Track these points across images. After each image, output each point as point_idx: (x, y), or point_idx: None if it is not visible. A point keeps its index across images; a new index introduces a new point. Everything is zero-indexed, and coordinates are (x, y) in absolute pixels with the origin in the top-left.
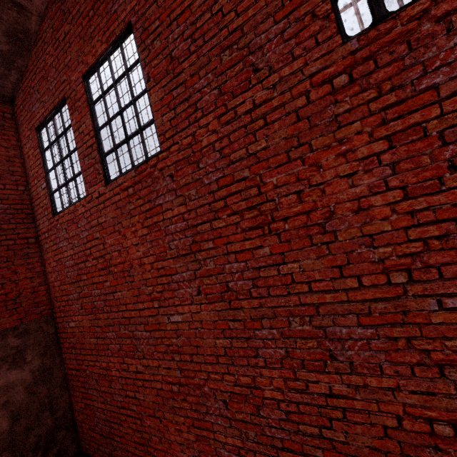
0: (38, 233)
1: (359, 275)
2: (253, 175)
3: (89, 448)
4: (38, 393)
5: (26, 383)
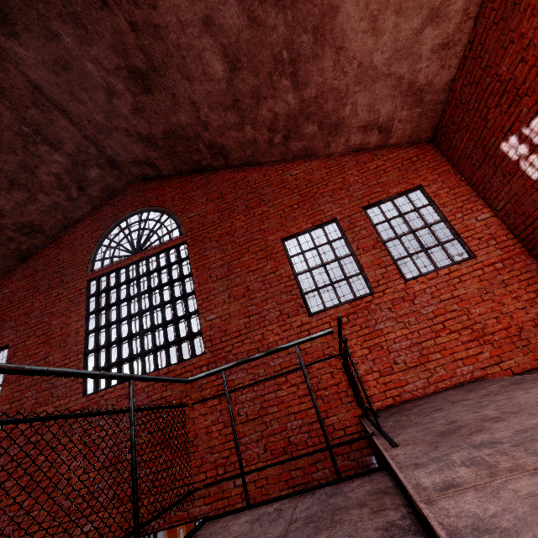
0: None
1: (61, 517)
2: (35, 453)
3: None
4: None
5: None
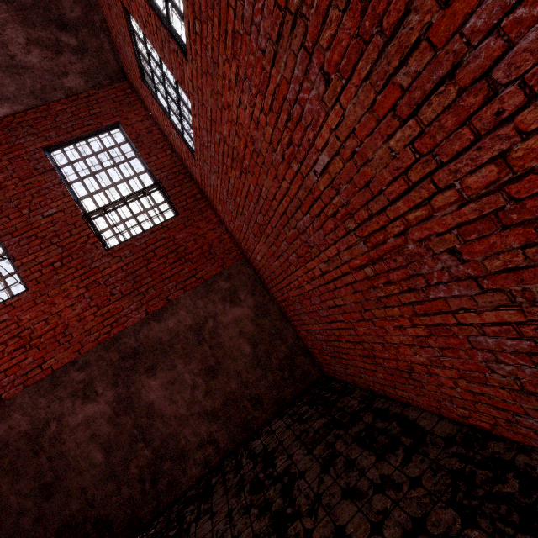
0: (200, 188)
1: None
2: None
3: (328, 371)
4: (263, 325)
5: (249, 318)
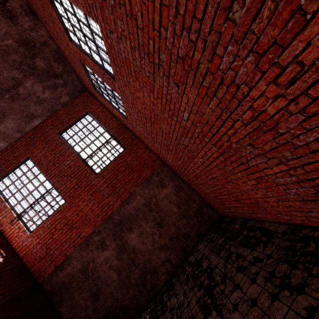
0: (133, 133)
1: None
2: None
3: (222, 213)
4: (181, 195)
5: (173, 193)
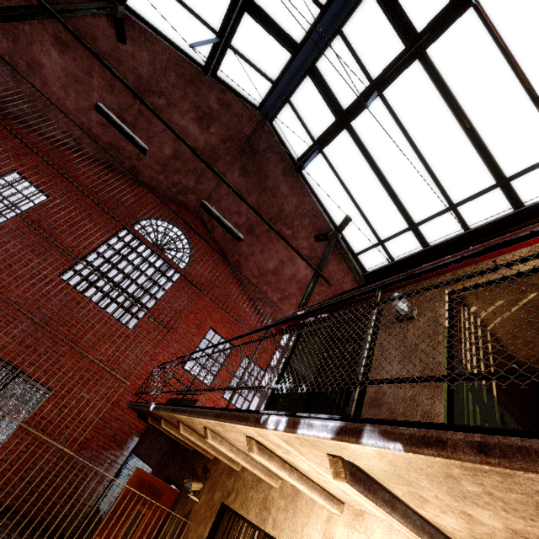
0: None
1: None
2: (3, 269)
3: None
4: None
5: None
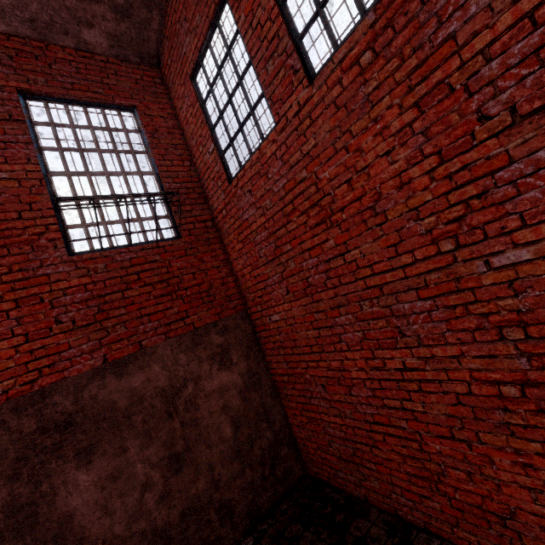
0: (213, 216)
1: None
2: None
3: (320, 472)
4: (252, 400)
5: (237, 387)
